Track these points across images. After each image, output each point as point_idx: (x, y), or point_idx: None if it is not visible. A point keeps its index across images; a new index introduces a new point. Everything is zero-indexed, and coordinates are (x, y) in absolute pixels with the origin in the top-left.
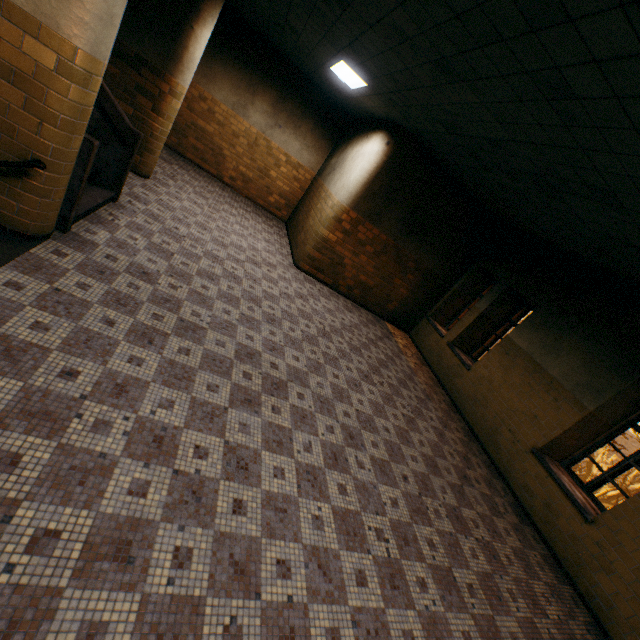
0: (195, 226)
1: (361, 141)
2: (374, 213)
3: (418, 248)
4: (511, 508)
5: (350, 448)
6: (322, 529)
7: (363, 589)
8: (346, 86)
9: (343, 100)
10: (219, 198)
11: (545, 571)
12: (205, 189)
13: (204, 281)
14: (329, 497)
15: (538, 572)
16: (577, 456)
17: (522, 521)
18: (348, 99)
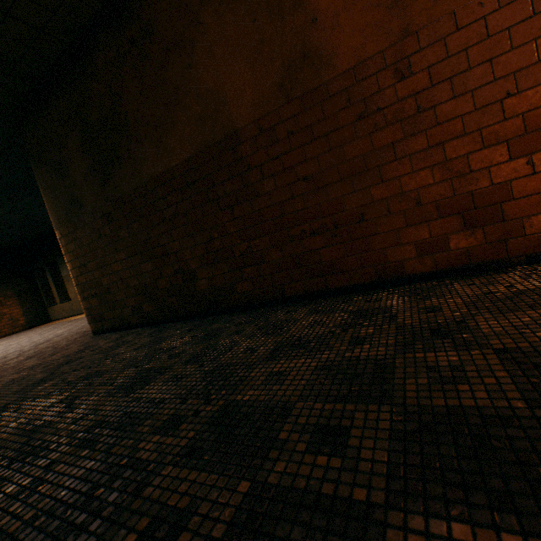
0: None
1: None
2: None
3: None
4: None
5: None
6: None
7: None
8: None
9: None
10: None
11: None
12: None
13: None
14: None
15: None
16: None
17: None
18: None
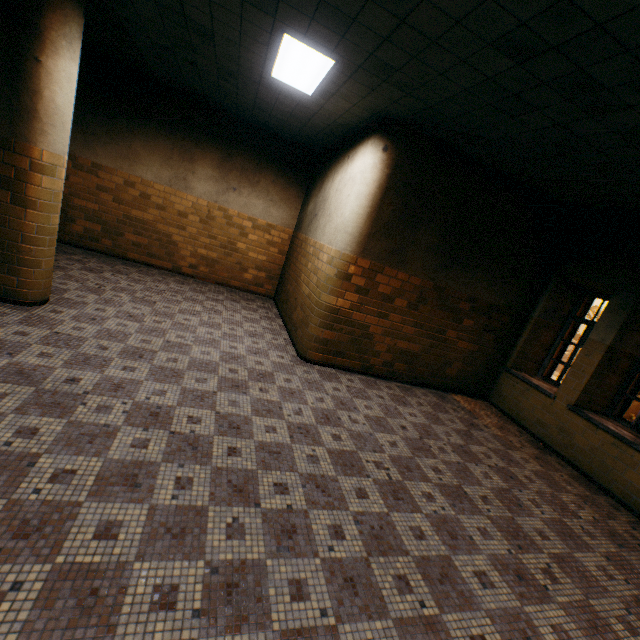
0: (119, 359)
1: (341, 166)
2: (393, 251)
3: (467, 280)
4: None
5: None
6: None
7: None
8: (301, 96)
9: (301, 129)
10: (174, 296)
11: None
12: (153, 290)
13: (110, 505)
14: None
15: None
16: None
17: None
18: (308, 122)
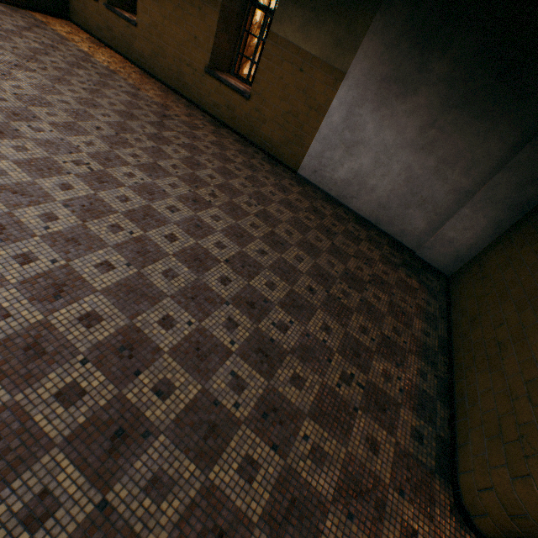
0: None
1: None
2: None
3: None
4: (210, 124)
5: (19, 123)
6: (7, 175)
7: (71, 191)
8: None
9: None
10: None
11: (236, 146)
12: None
13: None
14: (6, 157)
15: (231, 148)
16: (236, 60)
17: (219, 128)
18: None
